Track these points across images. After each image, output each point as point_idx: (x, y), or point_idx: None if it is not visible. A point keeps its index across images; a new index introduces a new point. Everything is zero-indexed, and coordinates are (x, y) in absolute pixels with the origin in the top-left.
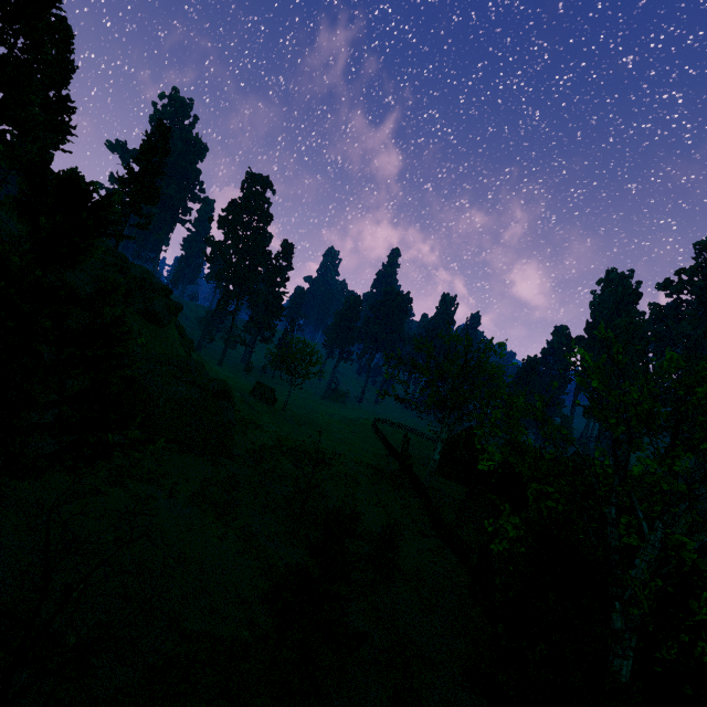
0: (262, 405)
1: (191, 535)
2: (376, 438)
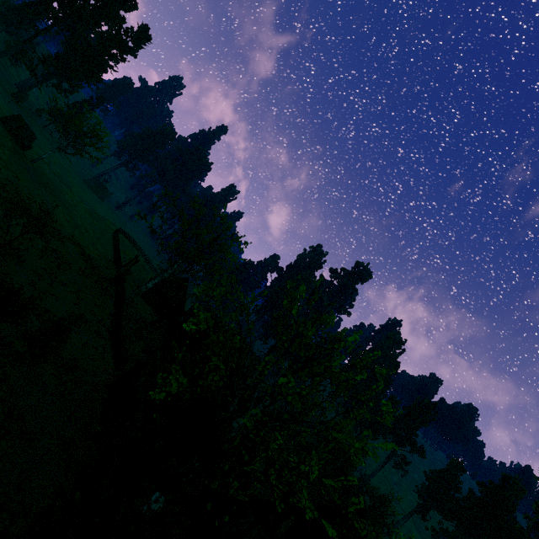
0: (8, 140)
1: None
2: (111, 242)
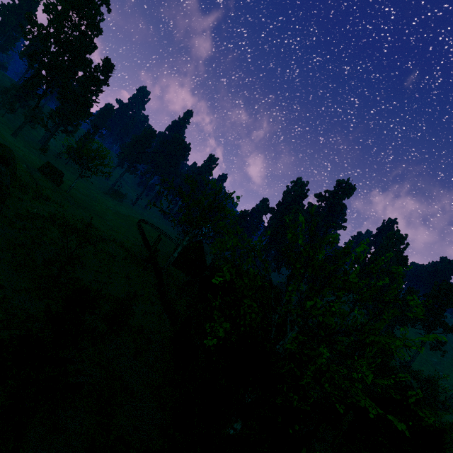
0: (47, 182)
1: None
2: (137, 231)
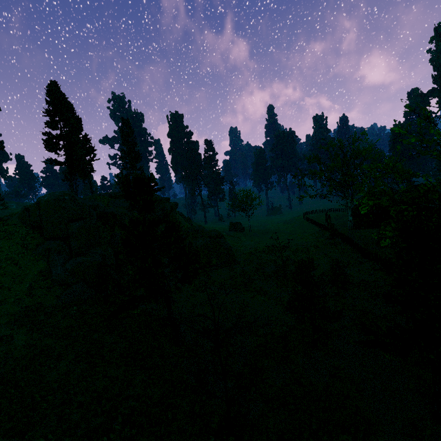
0: (238, 234)
1: (239, 300)
2: (309, 224)
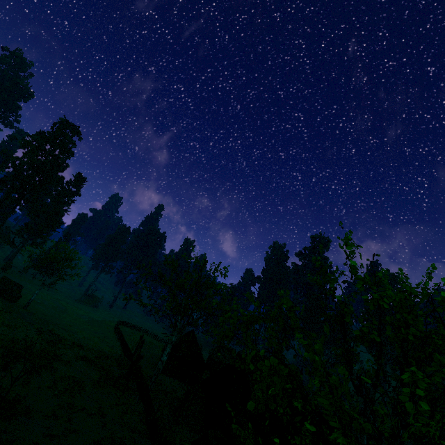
0: None
1: None
2: (115, 338)
